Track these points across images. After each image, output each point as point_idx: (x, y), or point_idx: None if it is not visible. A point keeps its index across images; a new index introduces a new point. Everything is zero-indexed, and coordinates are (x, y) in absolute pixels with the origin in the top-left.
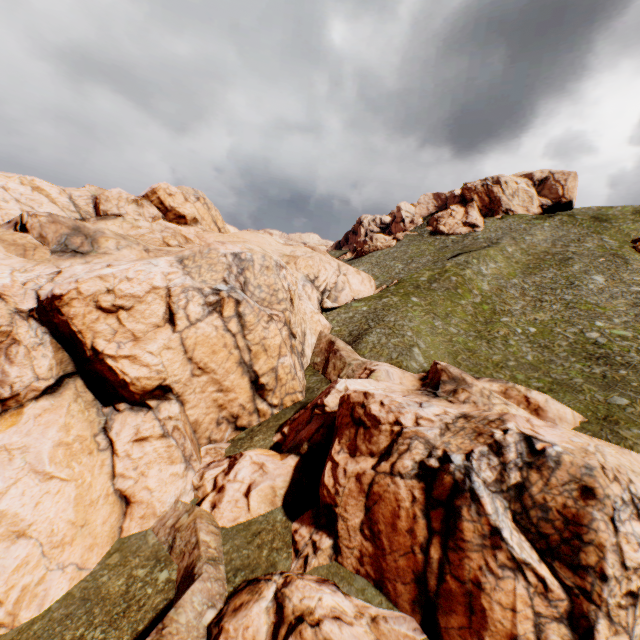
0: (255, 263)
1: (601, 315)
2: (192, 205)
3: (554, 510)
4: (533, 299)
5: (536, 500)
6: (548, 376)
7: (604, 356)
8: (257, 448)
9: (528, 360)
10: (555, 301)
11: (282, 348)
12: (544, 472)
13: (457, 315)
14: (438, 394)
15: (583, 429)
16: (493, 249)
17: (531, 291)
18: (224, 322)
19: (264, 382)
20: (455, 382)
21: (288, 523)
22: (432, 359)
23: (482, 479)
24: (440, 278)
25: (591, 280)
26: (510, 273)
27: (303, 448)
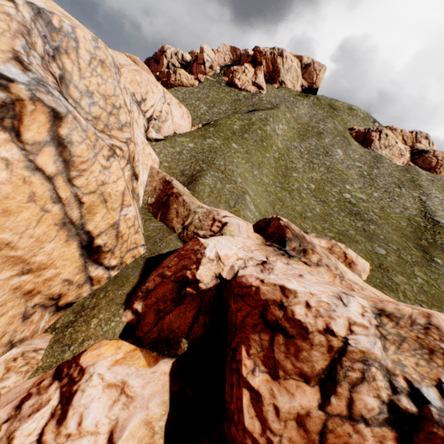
0: (80, 46)
1: (347, 180)
2: None
3: None
4: (308, 161)
5: None
6: (334, 227)
7: (358, 213)
8: (100, 341)
9: (318, 212)
10: (321, 165)
11: (126, 196)
12: None
13: (266, 166)
14: (290, 253)
15: (373, 277)
16: (280, 112)
17: (306, 154)
18: (25, 152)
19: (101, 243)
20: (298, 240)
21: None
22: (260, 208)
23: None
24: (250, 129)
25: (336, 153)
26: (292, 136)
27: (182, 349)
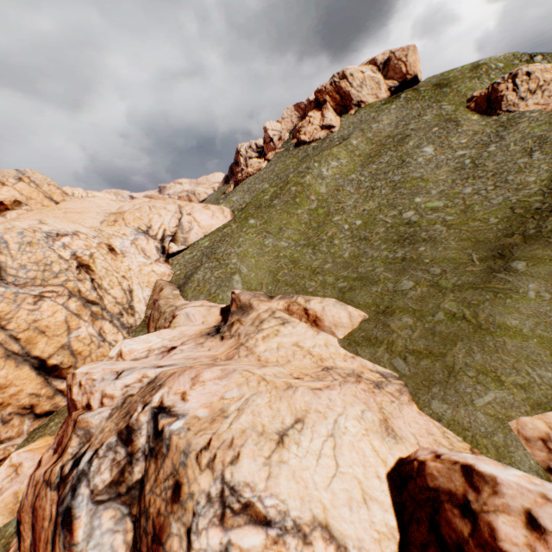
0: (10, 243)
1: (422, 189)
2: (11, 188)
3: (151, 519)
4: (367, 189)
5: (146, 503)
6: (355, 272)
7: (412, 234)
8: (44, 437)
9: (344, 258)
10: (385, 185)
11: (71, 322)
12: (159, 461)
13: (291, 227)
14: (221, 330)
15: (359, 330)
16: (337, 147)
17: (366, 181)
18: None
19: (56, 363)
20: (242, 311)
21: (13, 537)
22: (251, 283)
23: (92, 488)
24: (281, 192)
25: (421, 154)
26: (350, 167)
27: None
